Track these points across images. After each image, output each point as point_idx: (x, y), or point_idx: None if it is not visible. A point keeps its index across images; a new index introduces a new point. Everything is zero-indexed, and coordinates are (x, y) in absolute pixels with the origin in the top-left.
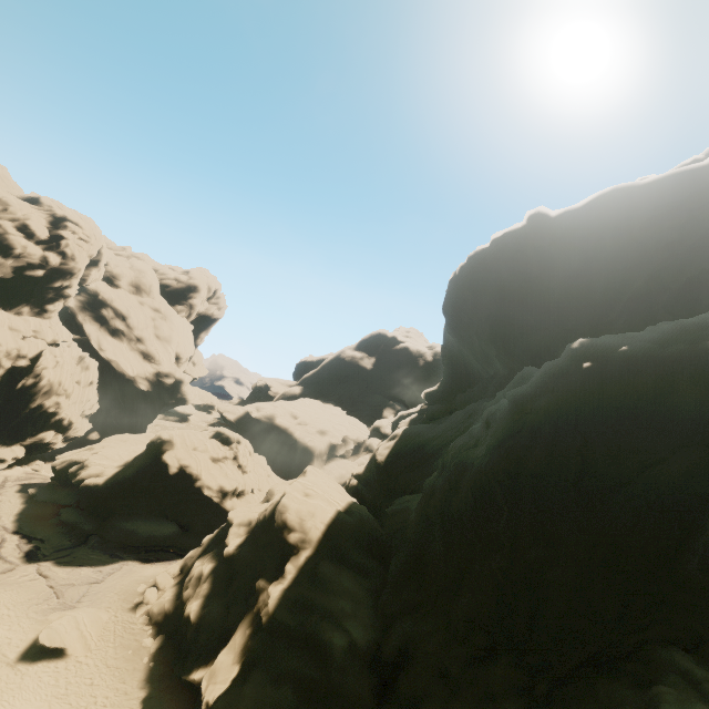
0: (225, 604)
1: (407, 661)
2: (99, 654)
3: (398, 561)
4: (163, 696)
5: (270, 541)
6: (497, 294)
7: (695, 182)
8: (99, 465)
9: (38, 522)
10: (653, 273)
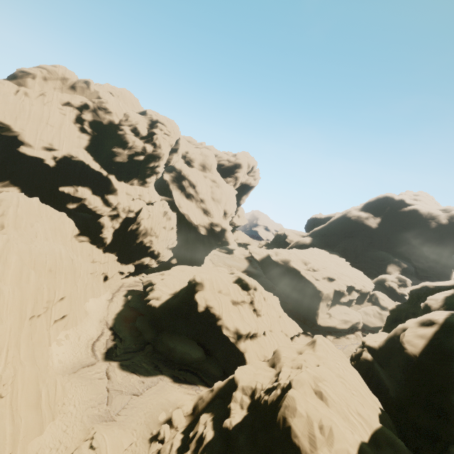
0: None
1: None
2: None
3: None
4: None
5: (268, 449)
6: None
7: None
8: (160, 291)
9: (124, 323)
10: None
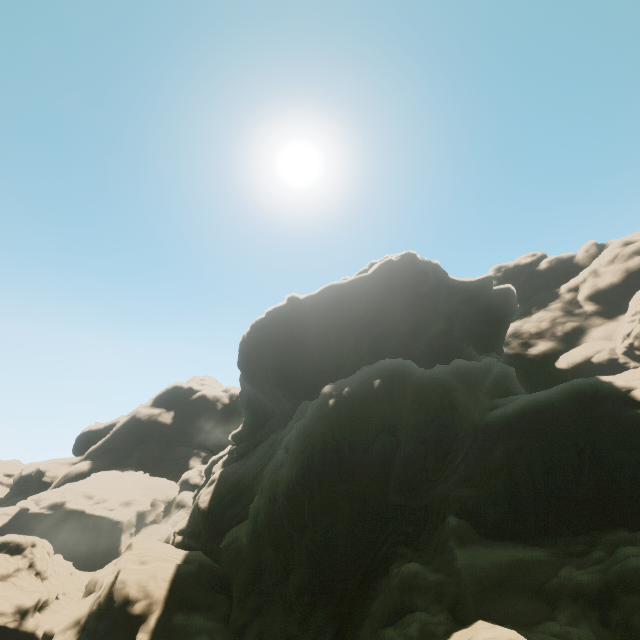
0: None
1: None
2: None
3: (239, 581)
4: None
5: (112, 624)
6: (276, 351)
7: (366, 283)
8: None
9: None
10: (357, 334)
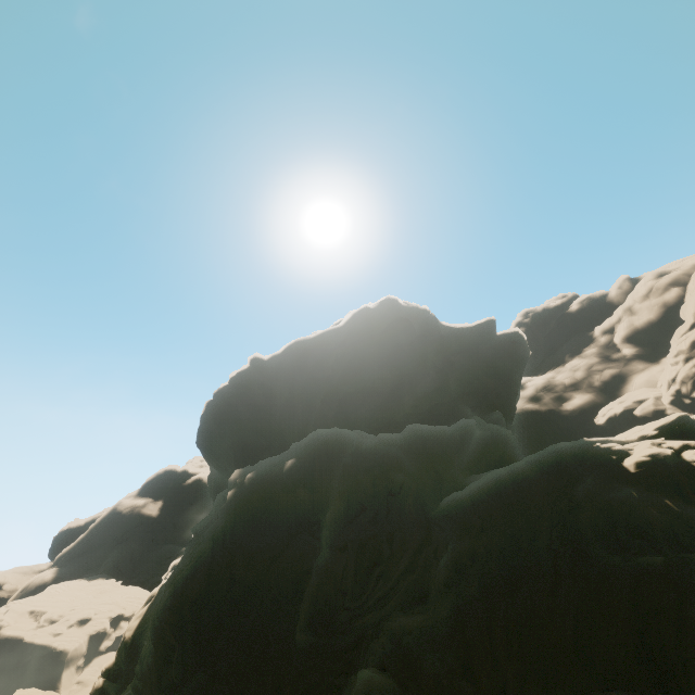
0: None
1: None
2: None
3: None
4: None
5: None
6: (235, 424)
7: (338, 336)
8: None
9: None
10: (322, 398)
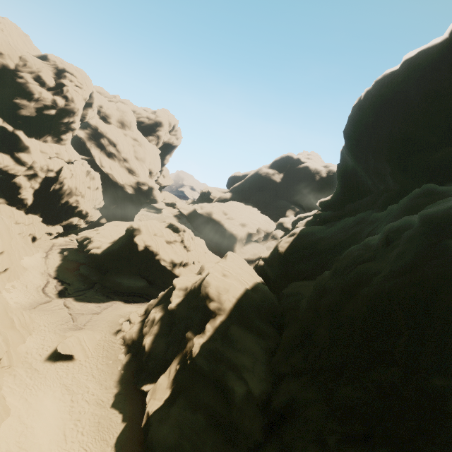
0: (166, 342)
1: (290, 416)
2: (93, 360)
3: (289, 333)
4: (127, 394)
5: (197, 305)
6: (402, 115)
7: None
8: (98, 241)
9: (68, 272)
10: None
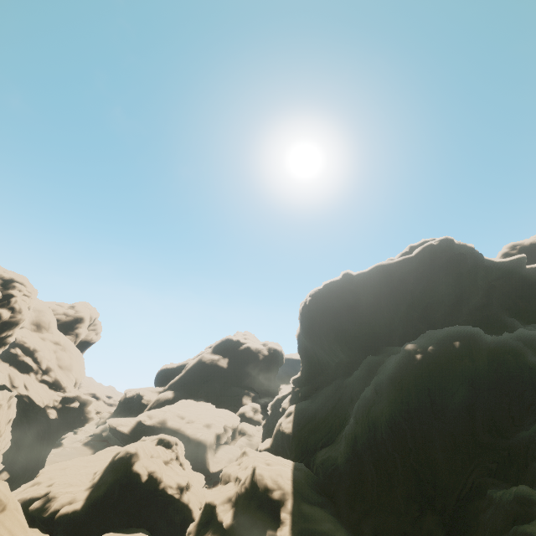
0: None
1: None
2: None
3: (343, 488)
4: None
5: (260, 503)
6: (336, 315)
7: (411, 263)
8: (67, 493)
9: None
10: (409, 304)
